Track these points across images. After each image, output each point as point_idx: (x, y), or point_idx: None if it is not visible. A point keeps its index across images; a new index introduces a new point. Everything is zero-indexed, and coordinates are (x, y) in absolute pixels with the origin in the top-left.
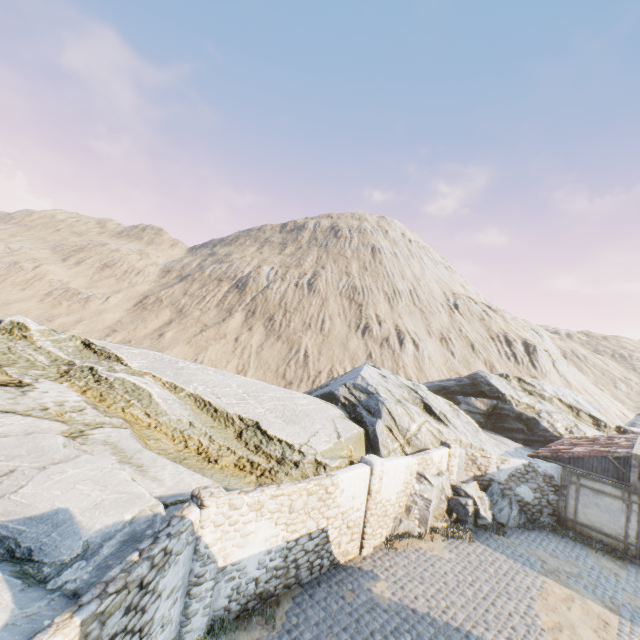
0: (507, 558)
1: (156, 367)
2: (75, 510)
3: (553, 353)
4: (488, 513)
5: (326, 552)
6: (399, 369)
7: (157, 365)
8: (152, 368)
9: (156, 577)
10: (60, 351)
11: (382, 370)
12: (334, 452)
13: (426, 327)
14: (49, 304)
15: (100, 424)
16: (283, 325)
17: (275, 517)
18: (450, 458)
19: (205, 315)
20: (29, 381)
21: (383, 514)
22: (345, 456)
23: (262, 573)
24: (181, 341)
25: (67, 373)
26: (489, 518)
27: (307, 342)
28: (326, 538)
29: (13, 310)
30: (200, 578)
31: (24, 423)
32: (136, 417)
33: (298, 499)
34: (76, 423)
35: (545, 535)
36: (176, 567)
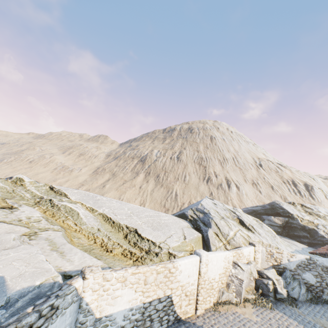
0: (298, 323)
1: (84, 199)
2: (7, 277)
3: (324, 190)
4: (283, 290)
5: (171, 311)
6: (228, 201)
7: (85, 198)
8: (82, 199)
9: (45, 324)
10: (37, 191)
11: (214, 200)
12: (181, 247)
13: (243, 177)
14: (55, 173)
15: (47, 229)
16: (164, 179)
17: (135, 287)
18: (255, 253)
19: (125, 175)
20: (16, 206)
21: (210, 288)
22: (188, 250)
23: (127, 323)
24: (113, 189)
25: (38, 202)
26: (284, 294)
27: (176, 187)
28: (171, 302)
29: (39, 177)
30: (83, 324)
31: (7, 227)
32: (69, 225)
33: (150, 276)
34: (34, 228)
35: (327, 308)
36: (63, 317)
